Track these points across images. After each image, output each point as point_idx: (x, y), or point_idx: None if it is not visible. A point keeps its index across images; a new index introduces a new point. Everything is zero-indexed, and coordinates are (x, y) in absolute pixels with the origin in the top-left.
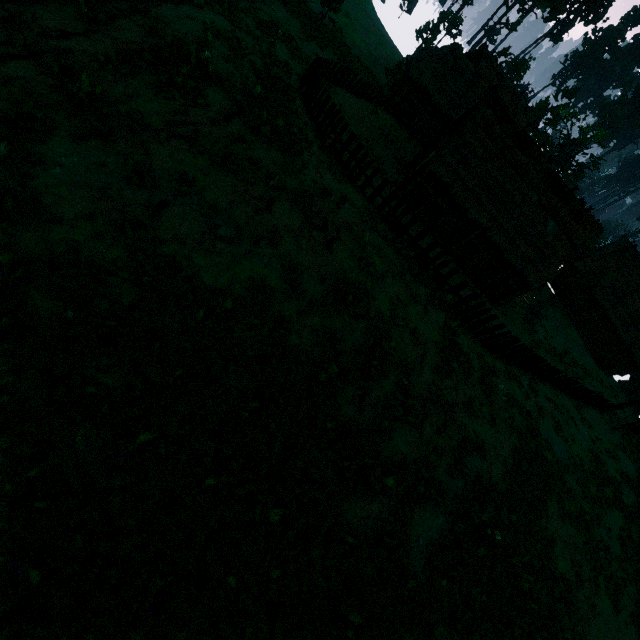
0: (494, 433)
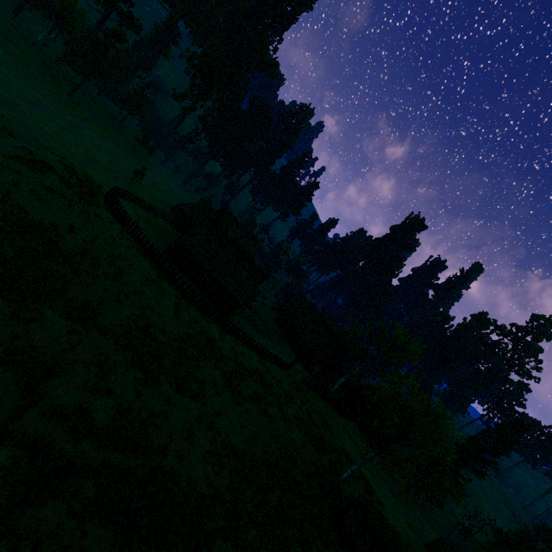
0: (175, 321)
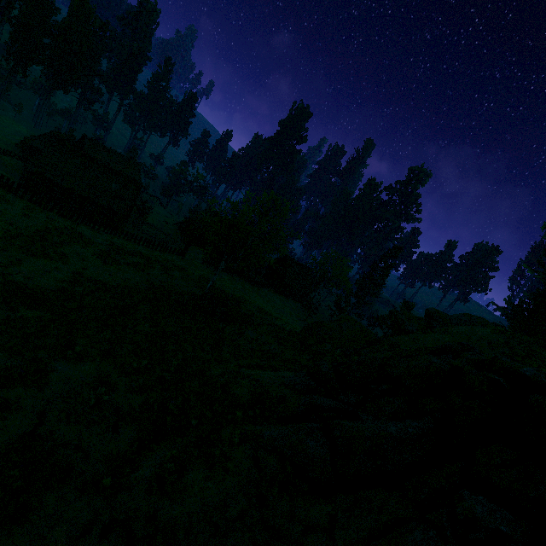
0: (26, 219)
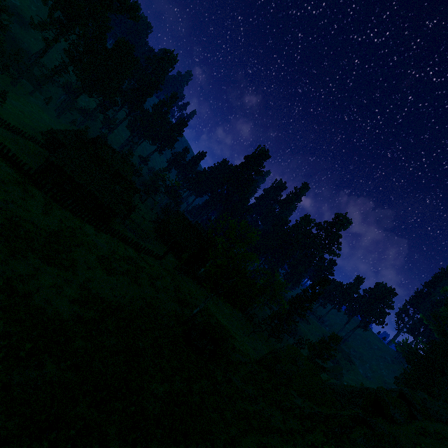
0: (45, 217)
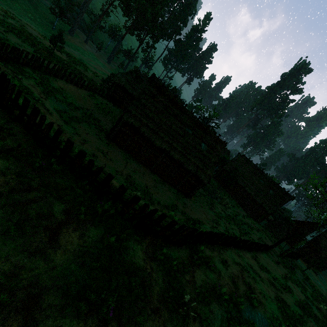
0: None
